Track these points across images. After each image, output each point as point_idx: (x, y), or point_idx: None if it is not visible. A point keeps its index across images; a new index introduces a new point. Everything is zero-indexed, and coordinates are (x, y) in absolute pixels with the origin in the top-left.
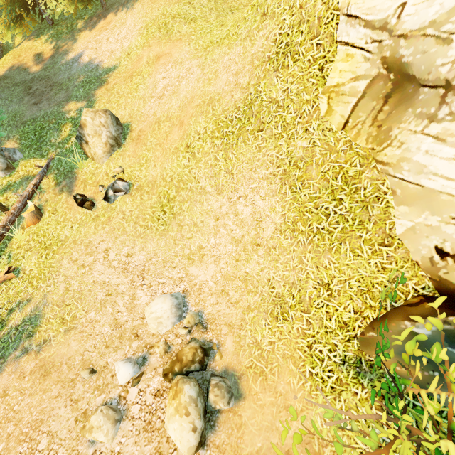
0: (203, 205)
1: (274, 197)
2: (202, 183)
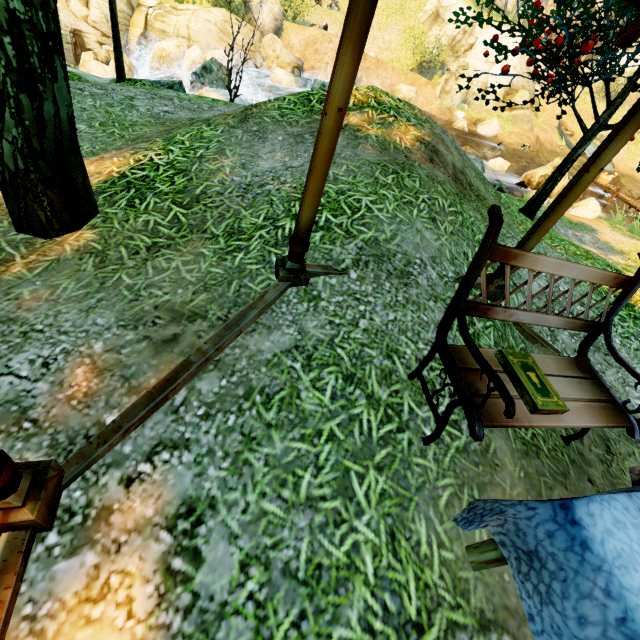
0: (370, 33)
1: (398, 37)
2: (373, 24)
